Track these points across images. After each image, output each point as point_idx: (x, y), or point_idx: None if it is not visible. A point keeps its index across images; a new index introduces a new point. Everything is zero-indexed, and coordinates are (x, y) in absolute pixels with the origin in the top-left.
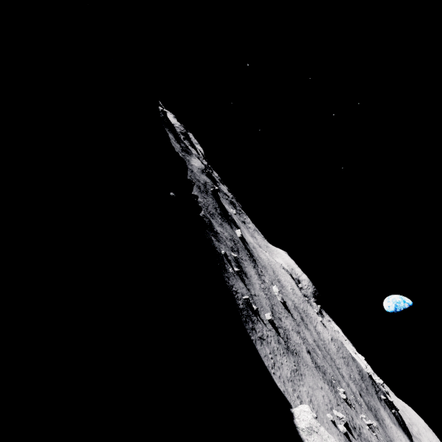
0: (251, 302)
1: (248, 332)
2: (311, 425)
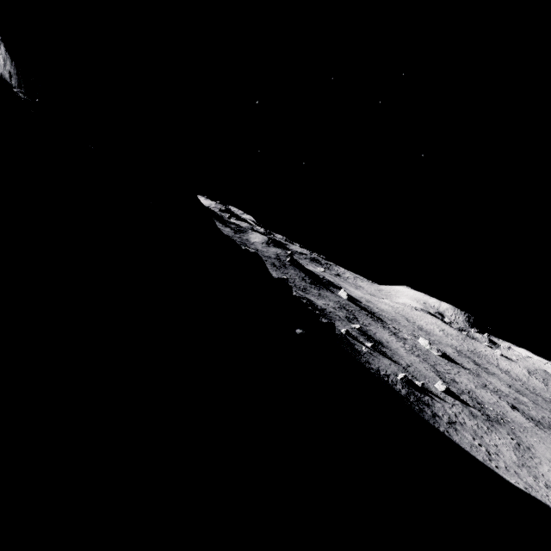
0: (409, 378)
1: (432, 424)
2: None
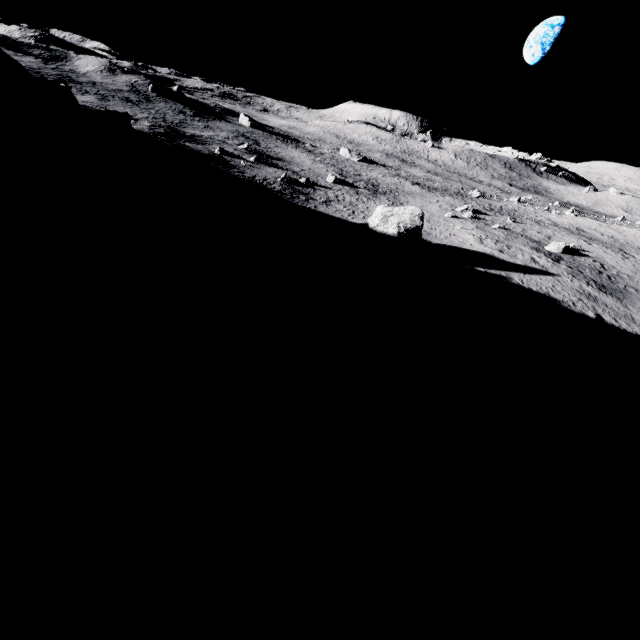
0: (296, 179)
1: (300, 205)
2: (383, 215)
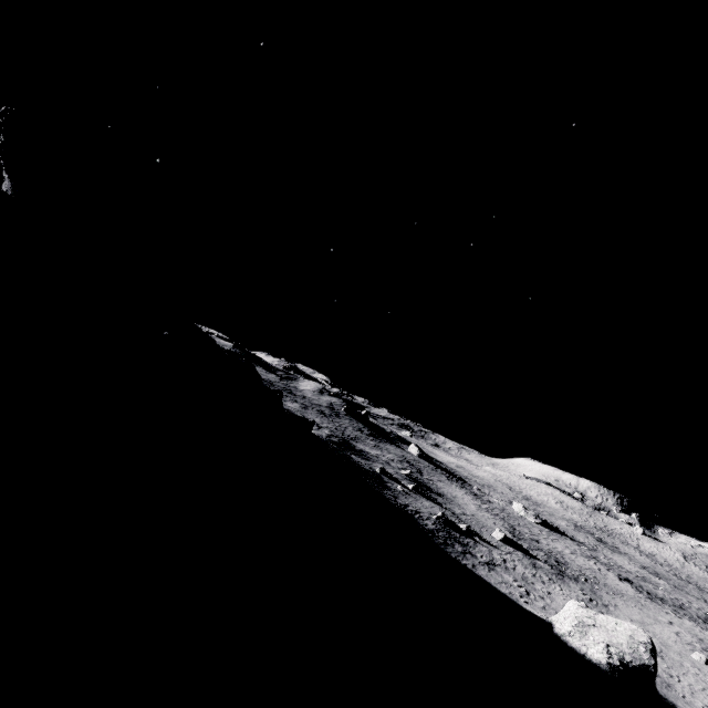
0: (454, 522)
1: (453, 556)
2: (579, 619)
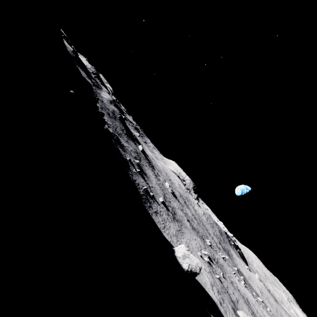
0: (149, 191)
1: (146, 208)
2: (184, 254)
